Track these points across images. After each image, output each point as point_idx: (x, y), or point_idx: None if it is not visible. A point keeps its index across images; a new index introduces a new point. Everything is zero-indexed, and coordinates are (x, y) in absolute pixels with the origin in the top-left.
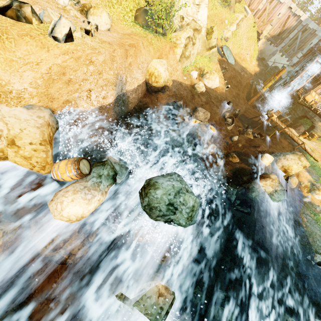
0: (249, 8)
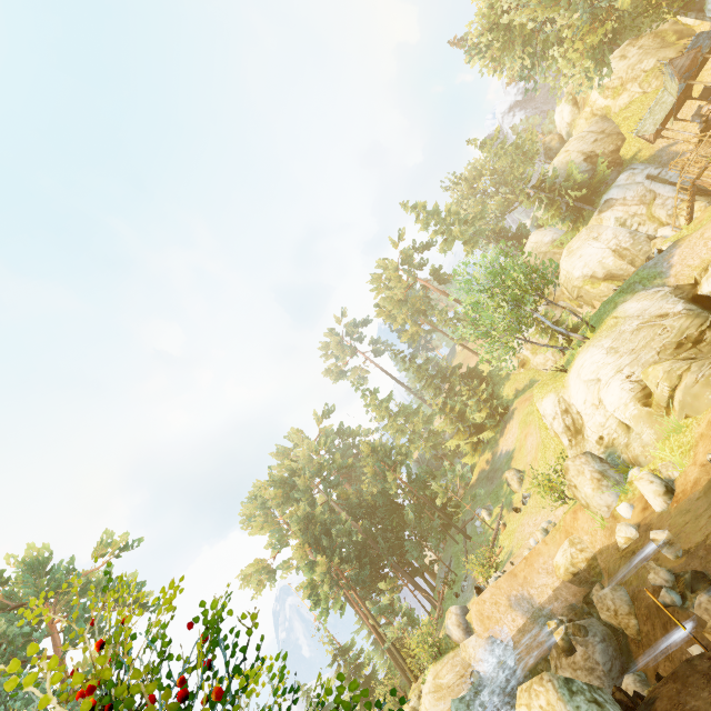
0: None
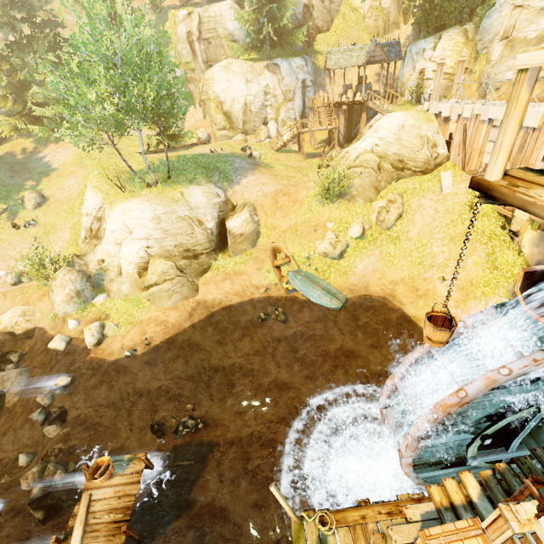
0: (466, 170)
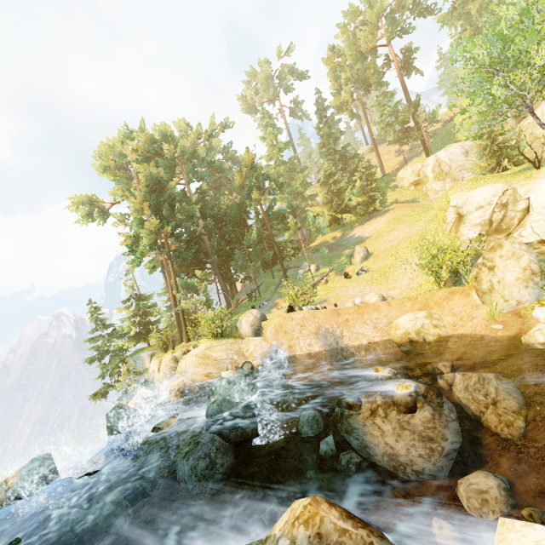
0: None
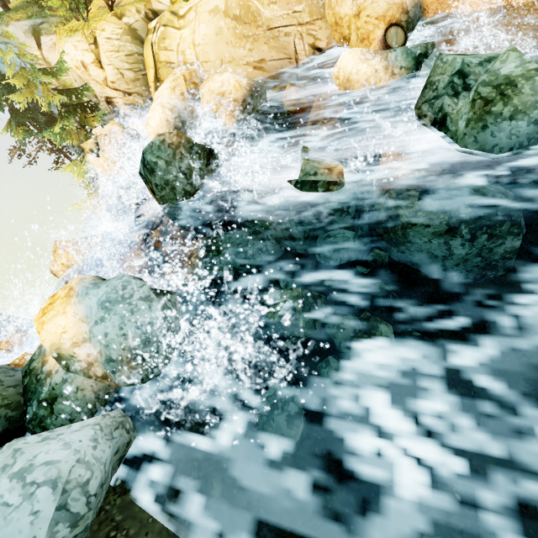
0: None
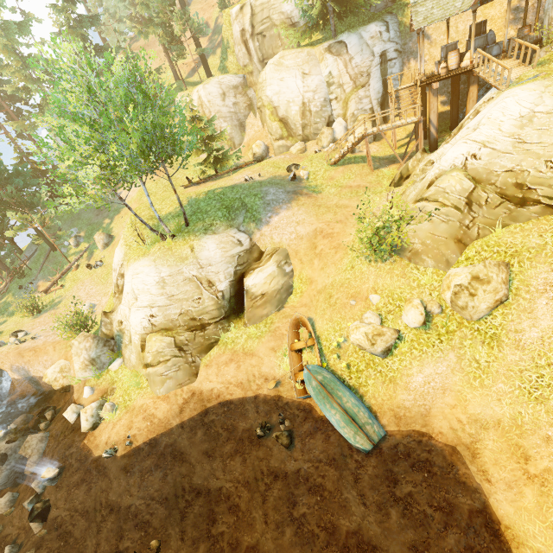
0: None
